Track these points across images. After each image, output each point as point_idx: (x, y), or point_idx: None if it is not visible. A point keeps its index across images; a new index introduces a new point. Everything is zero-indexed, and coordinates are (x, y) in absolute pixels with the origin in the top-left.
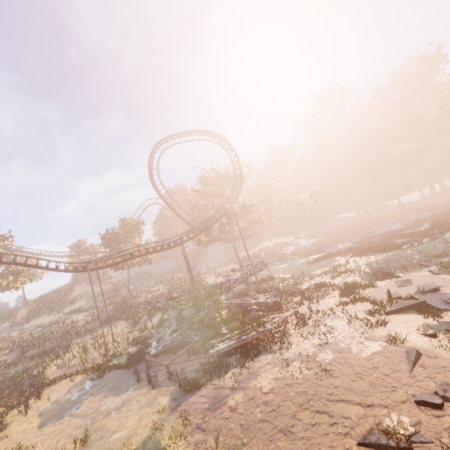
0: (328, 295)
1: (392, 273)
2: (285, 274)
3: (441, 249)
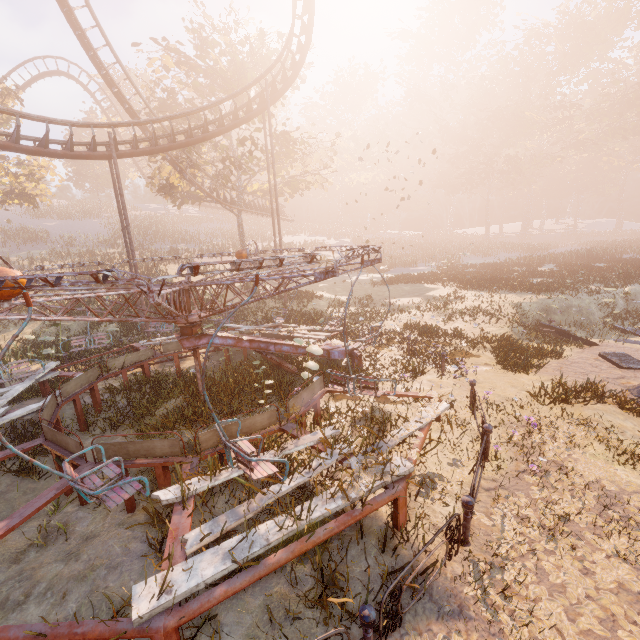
0: (468, 358)
1: (575, 334)
2: (334, 293)
3: (622, 307)
